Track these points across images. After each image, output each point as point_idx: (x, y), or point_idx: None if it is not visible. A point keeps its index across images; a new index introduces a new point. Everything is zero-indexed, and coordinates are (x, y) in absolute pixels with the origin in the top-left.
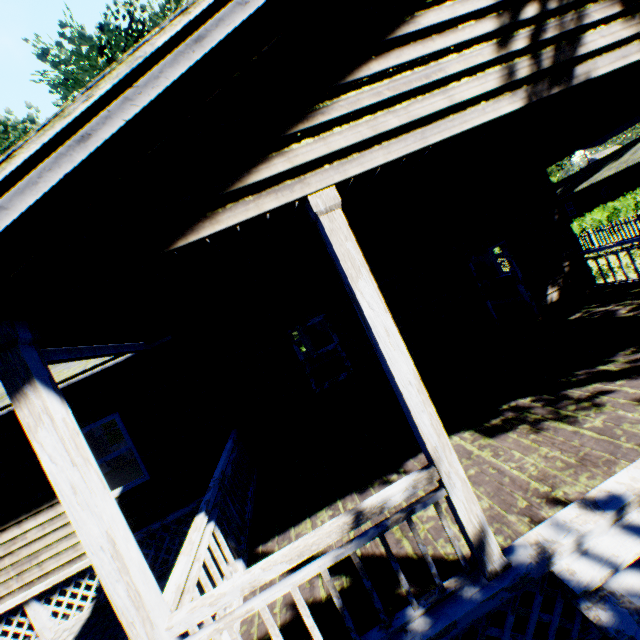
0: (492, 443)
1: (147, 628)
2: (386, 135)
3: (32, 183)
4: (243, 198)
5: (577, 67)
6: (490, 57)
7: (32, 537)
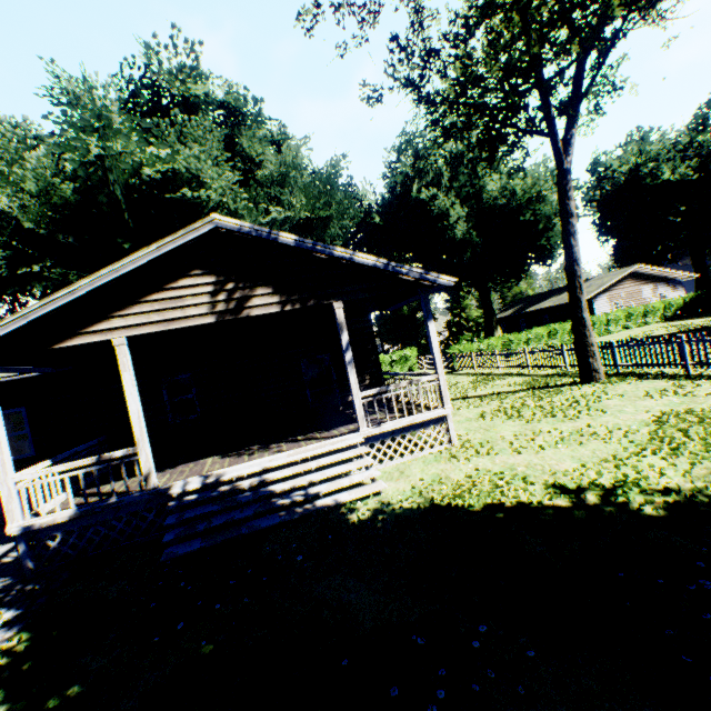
0: (218, 460)
1: (5, 475)
2: (153, 322)
3: (7, 328)
4: (87, 335)
5: (246, 310)
6: (207, 300)
7: None
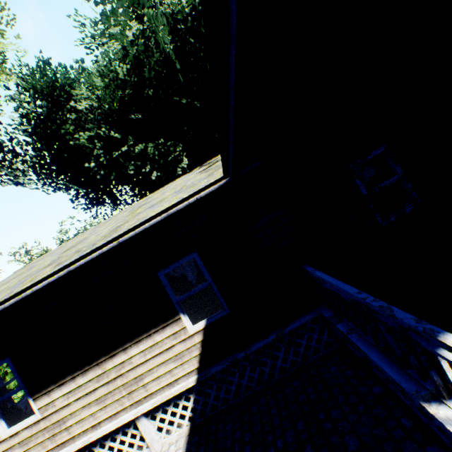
0: None
1: None
2: None
3: None
4: None
5: None
6: None
7: (136, 362)
